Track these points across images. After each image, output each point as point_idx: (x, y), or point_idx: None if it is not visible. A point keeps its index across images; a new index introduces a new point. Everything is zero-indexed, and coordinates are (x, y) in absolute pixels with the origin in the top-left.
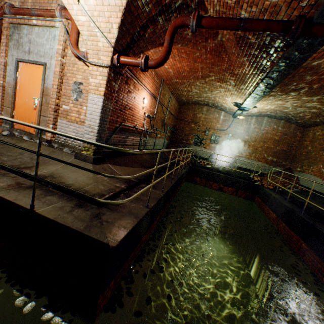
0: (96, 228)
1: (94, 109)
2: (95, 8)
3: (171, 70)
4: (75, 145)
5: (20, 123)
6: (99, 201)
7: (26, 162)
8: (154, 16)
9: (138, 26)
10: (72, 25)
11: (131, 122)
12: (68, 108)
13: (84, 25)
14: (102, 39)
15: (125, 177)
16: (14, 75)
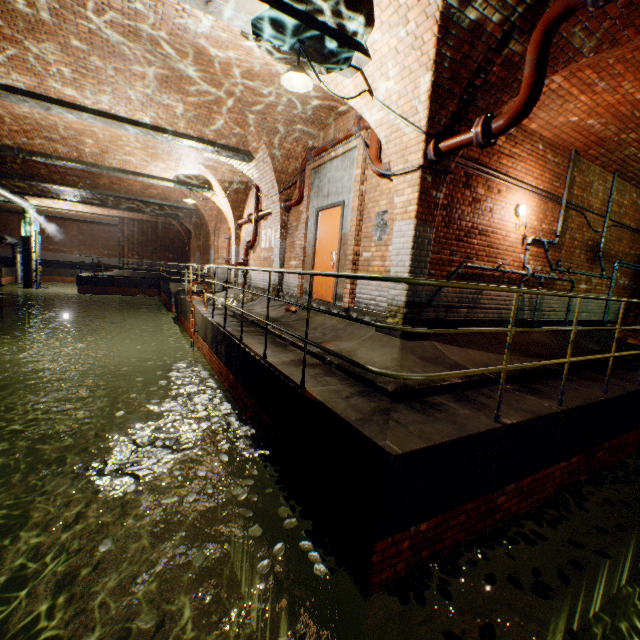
0: (374, 424)
1: (402, 245)
2: (392, 91)
3: (592, 119)
4: (378, 311)
5: (294, 272)
6: (370, 370)
7: (315, 338)
8: (498, 38)
9: (468, 73)
10: (371, 133)
11: (488, 261)
12: (368, 255)
13: (382, 123)
14: (406, 130)
15: (409, 330)
16: (314, 230)
